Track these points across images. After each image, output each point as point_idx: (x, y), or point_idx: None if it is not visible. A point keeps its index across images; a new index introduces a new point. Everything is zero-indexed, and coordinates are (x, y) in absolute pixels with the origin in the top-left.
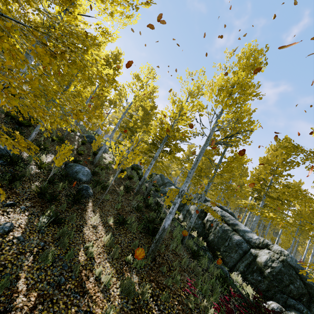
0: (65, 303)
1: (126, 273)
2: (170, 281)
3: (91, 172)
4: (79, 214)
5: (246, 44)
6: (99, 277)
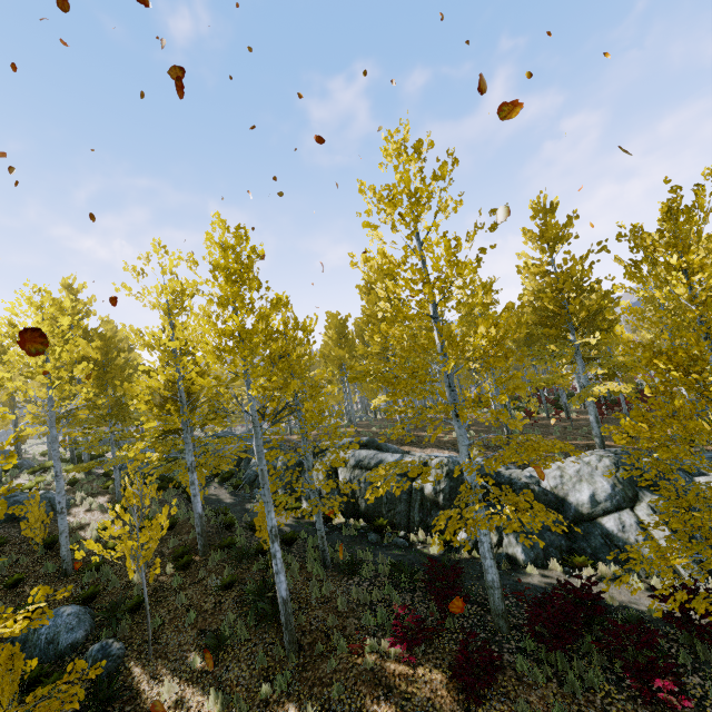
0: None
1: None
2: (333, 662)
3: (82, 602)
4: None
5: (207, 237)
6: None
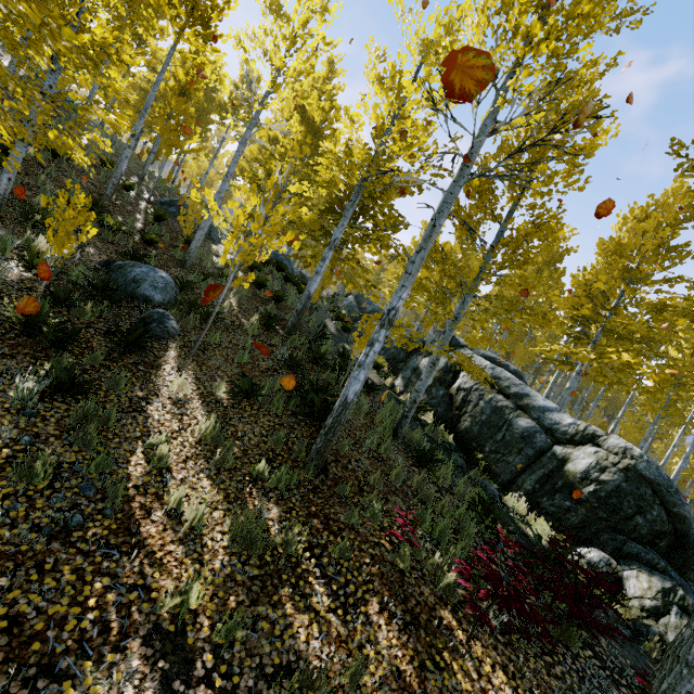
0: (77, 571)
1: (252, 499)
2: (355, 515)
3: (178, 284)
4: (139, 375)
5: None
6: (178, 510)
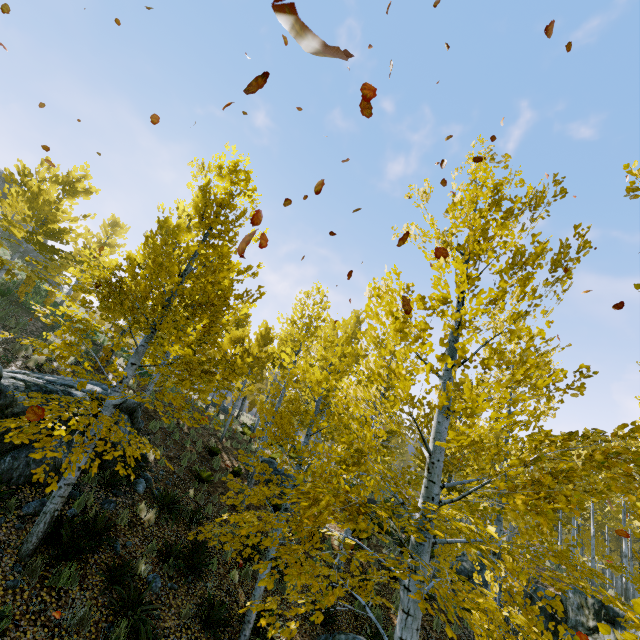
0: None
1: None
2: None
3: None
4: None
5: None
6: None
